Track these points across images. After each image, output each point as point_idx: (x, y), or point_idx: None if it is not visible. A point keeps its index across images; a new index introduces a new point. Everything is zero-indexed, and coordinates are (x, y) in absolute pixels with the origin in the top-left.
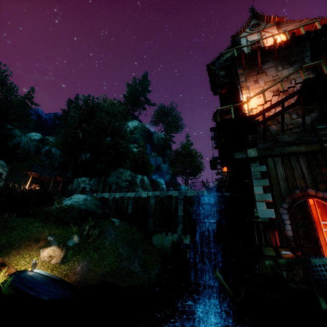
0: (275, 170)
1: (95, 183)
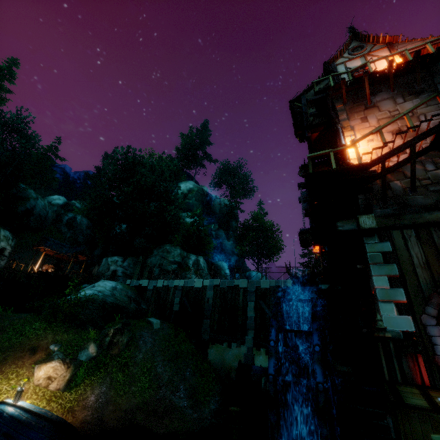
0: (406, 250)
1: (131, 264)
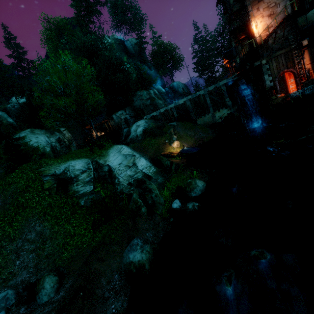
0: (272, 65)
1: (130, 111)
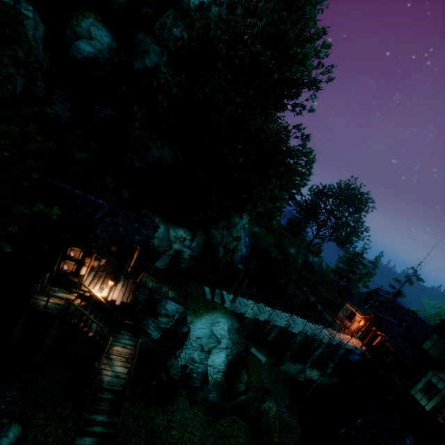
0: None
1: (200, 245)
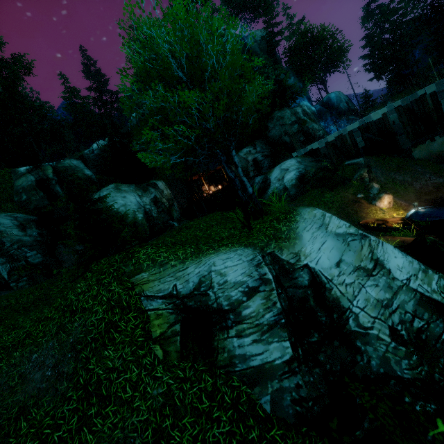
0: None
1: (263, 147)
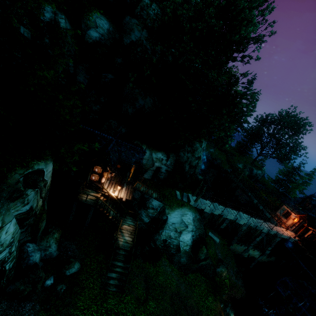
0: None
1: (172, 163)
